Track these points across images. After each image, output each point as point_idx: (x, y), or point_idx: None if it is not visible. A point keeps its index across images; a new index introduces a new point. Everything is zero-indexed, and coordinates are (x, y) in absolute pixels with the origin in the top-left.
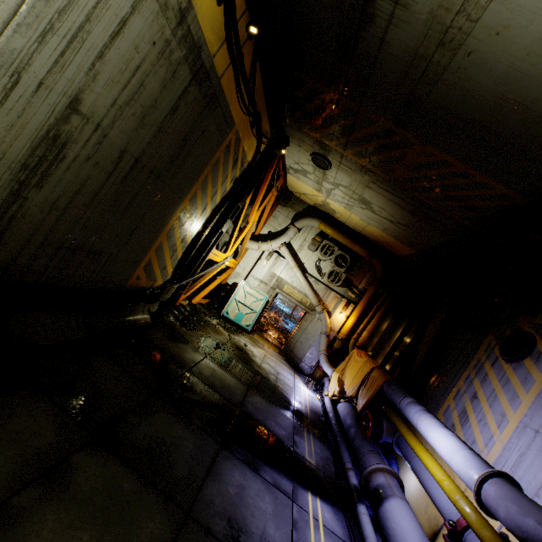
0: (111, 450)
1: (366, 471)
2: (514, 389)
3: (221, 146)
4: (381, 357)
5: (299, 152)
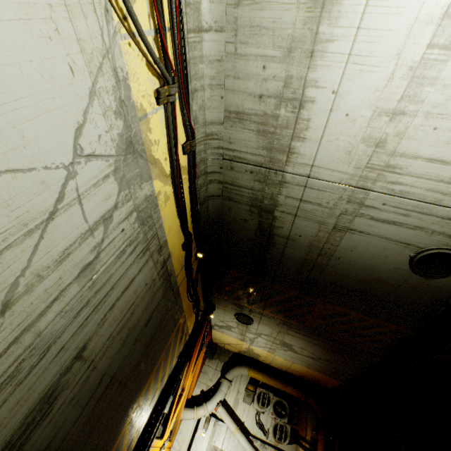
0: None
1: None
2: None
3: (173, 331)
4: None
5: (224, 313)
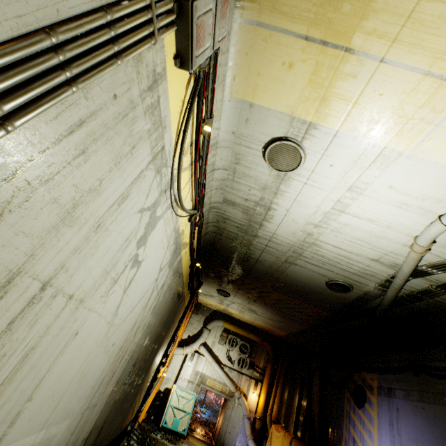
0: None
1: None
2: (368, 428)
3: (178, 310)
4: (292, 425)
5: (209, 287)
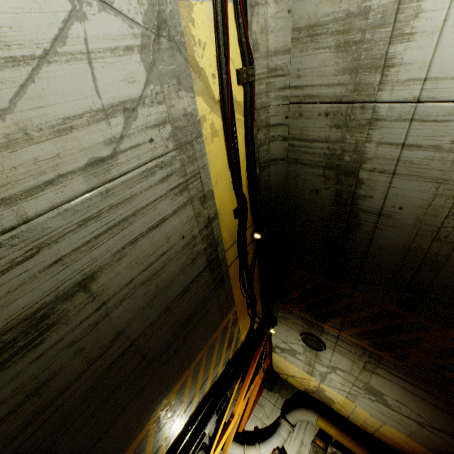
0: None
1: None
2: None
3: (220, 326)
4: None
5: (287, 330)
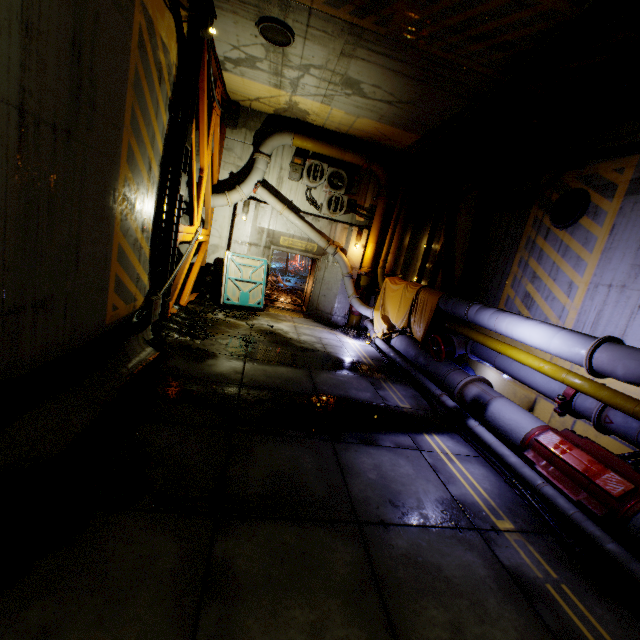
0: (244, 517)
1: (457, 389)
2: (576, 255)
3: (132, 43)
4: (412, 276)
5: (235, 24)
